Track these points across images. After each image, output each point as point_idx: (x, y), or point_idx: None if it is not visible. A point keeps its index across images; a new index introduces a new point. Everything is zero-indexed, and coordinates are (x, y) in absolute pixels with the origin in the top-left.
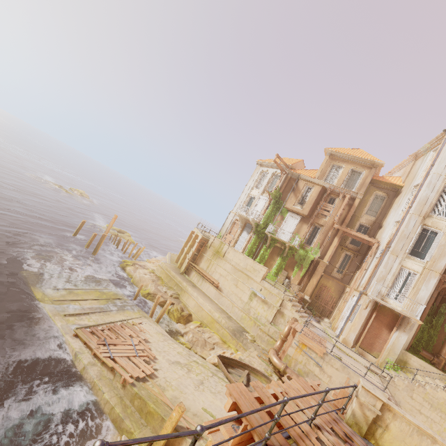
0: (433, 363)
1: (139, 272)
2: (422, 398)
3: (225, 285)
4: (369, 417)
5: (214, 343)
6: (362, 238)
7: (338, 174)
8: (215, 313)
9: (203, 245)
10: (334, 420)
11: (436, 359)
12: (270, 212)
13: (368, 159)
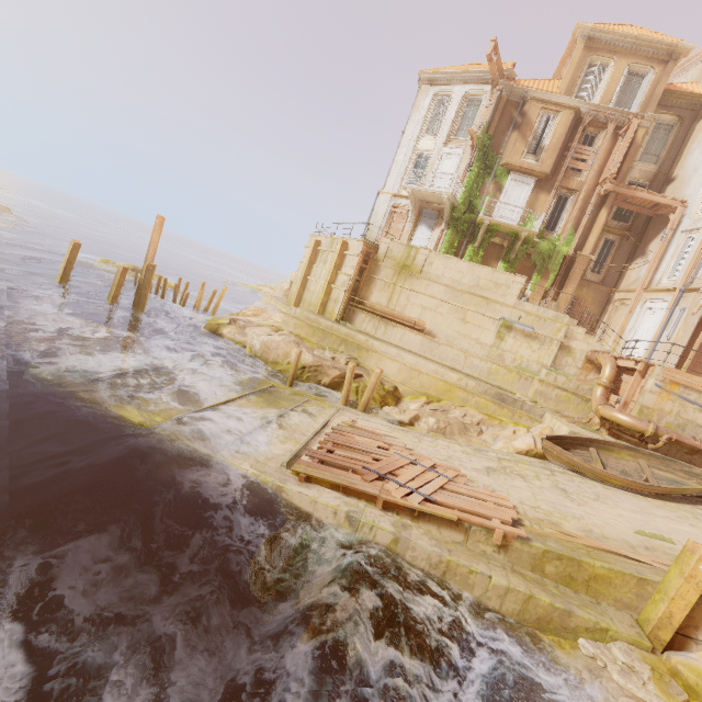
0: None
1: (257, 334)
2: None
3: (438, 324)
4: None
5: (478, 422)
6: (641, 205)
7: (600, 83)
8: (450, 373)
9: (370, 259)
10: None
11: None
12: (474, 178)
13: (667, 40)
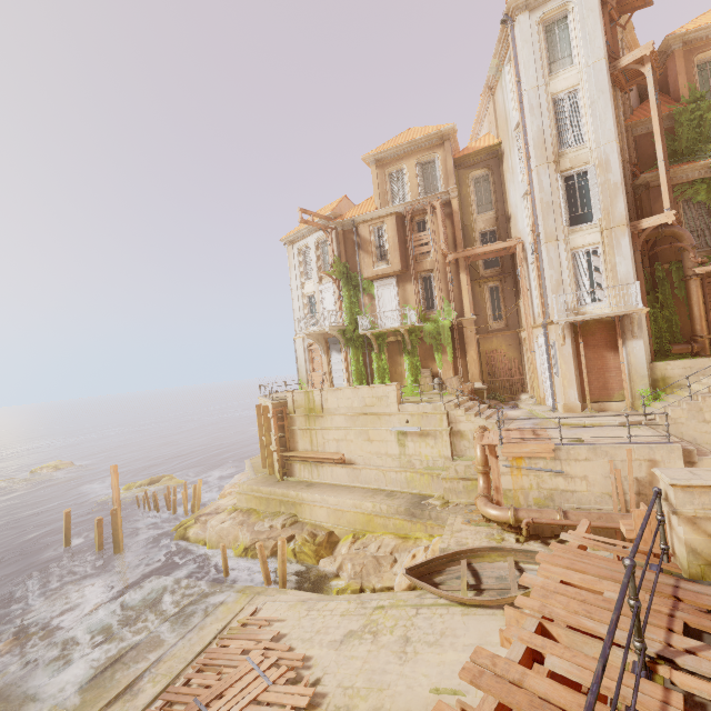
0: (696, 353)
1: (212, 526)
2: None
3: (353, 451)
4: None
5: (390, 551)
6: (495, 251)
7: (405, 183)
8: (364, 503)
9: (284, 415)
10: (671, 598)
11: (696, 346)
12: (349, 300)
13: (431, 133)
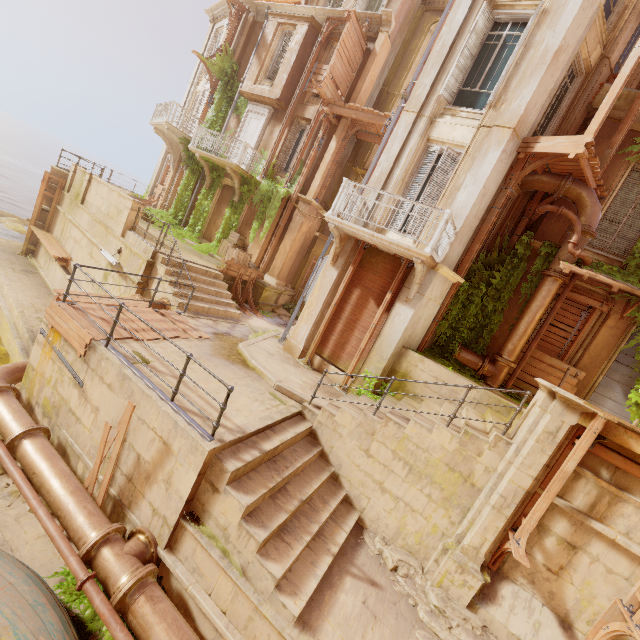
0: (484, 377)
1: None
2: (392, 453)
3: (78, 259)
4: None
5: None
6: None
7: None
8: (15, 310)
9: (57, 188)
10: None
11: (489, 367)
12: (215, 111)
13: None
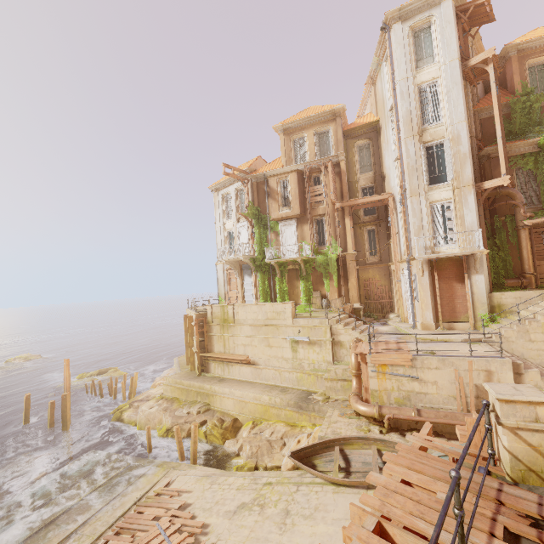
0: (524, 286)
1: (142, 411)
2: (542, 334)
3: (256, 354)
4: (542, 445)
5: (281, 436)
6: (372, 202)
7: (305, 147)
8: (263, 397)
9: (204, 324)
10: (495, 501)
11: (525, 281)
12: (259, 235)
13: (326, 110)
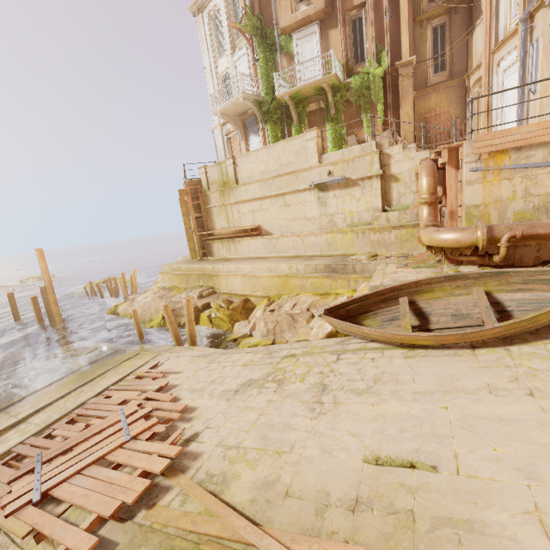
0: None
1: (137, 302)
2: None
3: (269, 220)
4: None
5: (307, 308)
6: None
7: None
8: (280, 266)
9: (198, 194)
10: None
11: None
12: (264, 64)
13: None
